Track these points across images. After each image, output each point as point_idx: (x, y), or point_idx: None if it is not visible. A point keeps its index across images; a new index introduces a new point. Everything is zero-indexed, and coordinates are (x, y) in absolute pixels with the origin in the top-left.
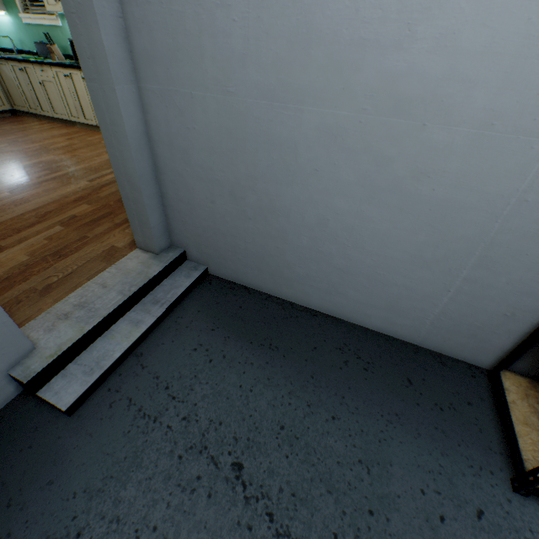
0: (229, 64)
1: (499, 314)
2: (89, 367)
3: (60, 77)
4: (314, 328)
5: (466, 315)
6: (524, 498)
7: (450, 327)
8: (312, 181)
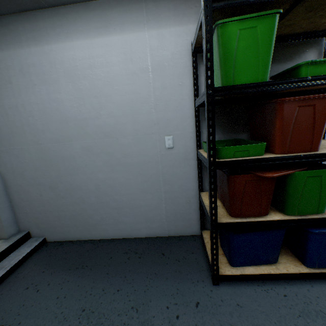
0: (38, 133)
1: (186, 203)
2: None
3: None
4: (112, 247)
5: (175, 209)
6: (218, 286)
7: (174, 218)
8: (86, 170)
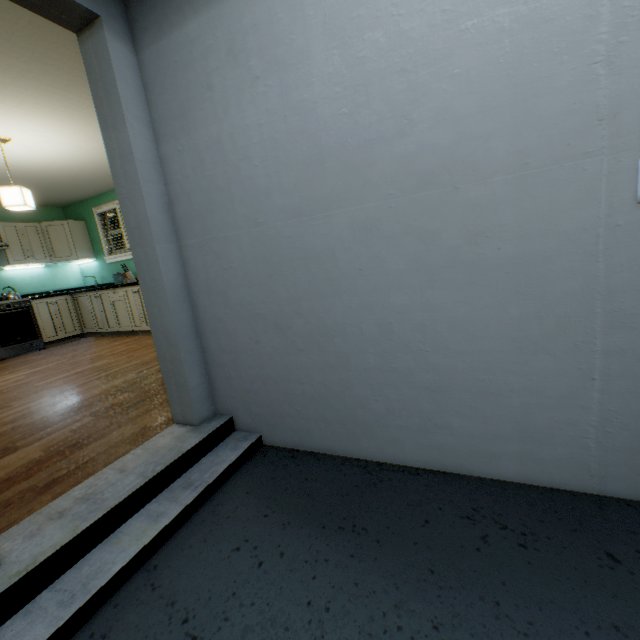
0: (256, 200)
1: None
2: (70, 593)
3: (129, 294)
4: (419, 491)
5: None
6: None
7: (631, 442)
8: (359, 283)
